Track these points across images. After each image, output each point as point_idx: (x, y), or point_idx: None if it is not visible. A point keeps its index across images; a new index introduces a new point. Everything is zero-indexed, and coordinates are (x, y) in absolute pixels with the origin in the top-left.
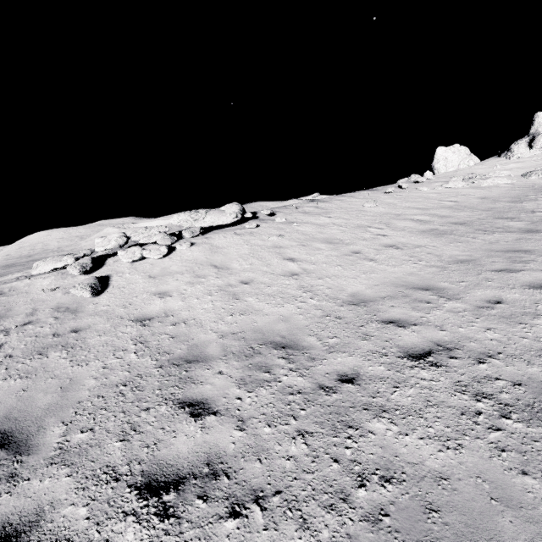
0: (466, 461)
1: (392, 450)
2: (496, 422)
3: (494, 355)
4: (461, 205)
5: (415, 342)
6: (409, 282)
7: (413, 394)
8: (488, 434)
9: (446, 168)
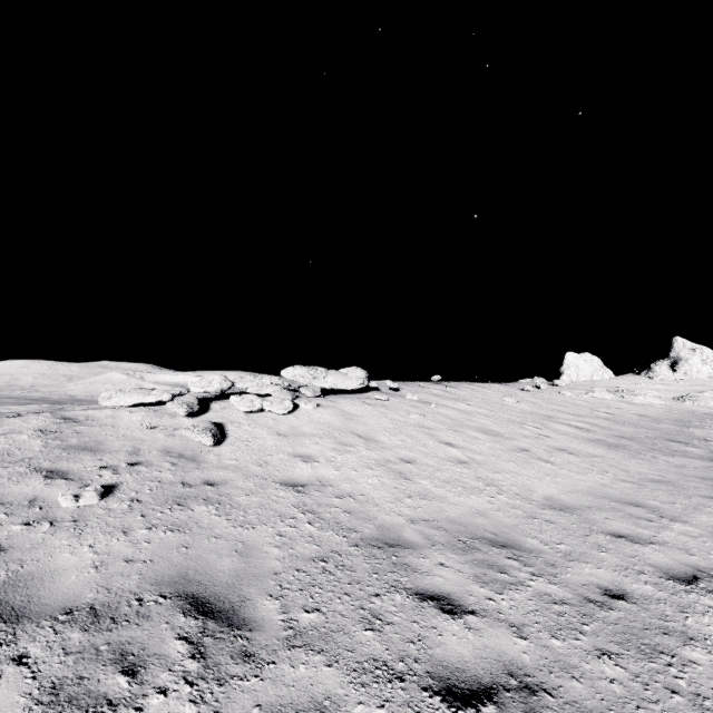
0: None
1: None
2: None
3: None
4: (618, 418)
5: (668, 563)
6: (609, 494)
7: (712, 623)
8: None
9: (578, 377)
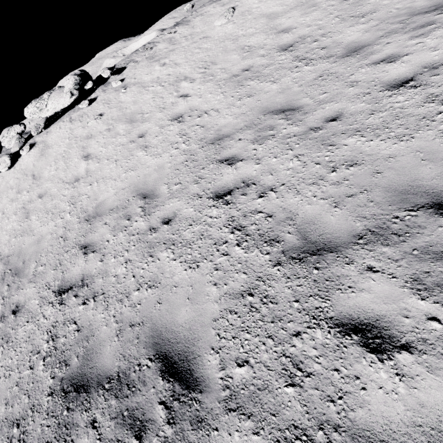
0: (1, 387)
1: None
2: (37, 362)
3: (98, 296)
4: None
5: (74, 275)
6: (145, 184)
7: (29, 330)
8: (26, 370)
9: None
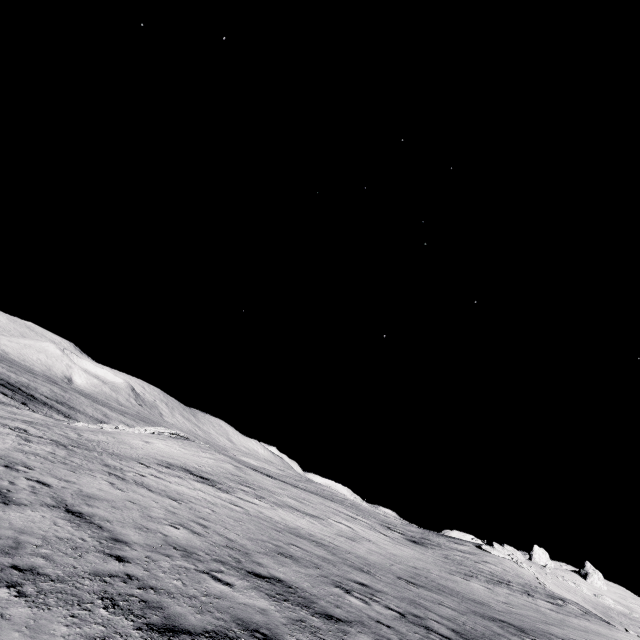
0: None
1: None
2: None
3: None
4: (586, 599)
5: None
6: None
7: None
8: None
9: (539, 560)
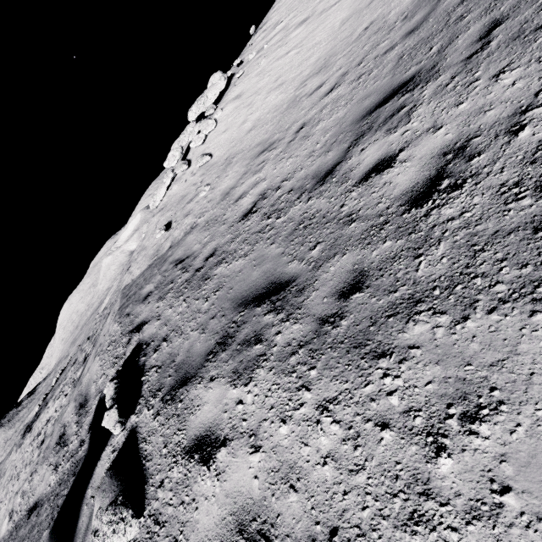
0: None
1: (401, 10)
2: None
3: None
4: None
5: None
6: None
7: None
8: None
9: None
